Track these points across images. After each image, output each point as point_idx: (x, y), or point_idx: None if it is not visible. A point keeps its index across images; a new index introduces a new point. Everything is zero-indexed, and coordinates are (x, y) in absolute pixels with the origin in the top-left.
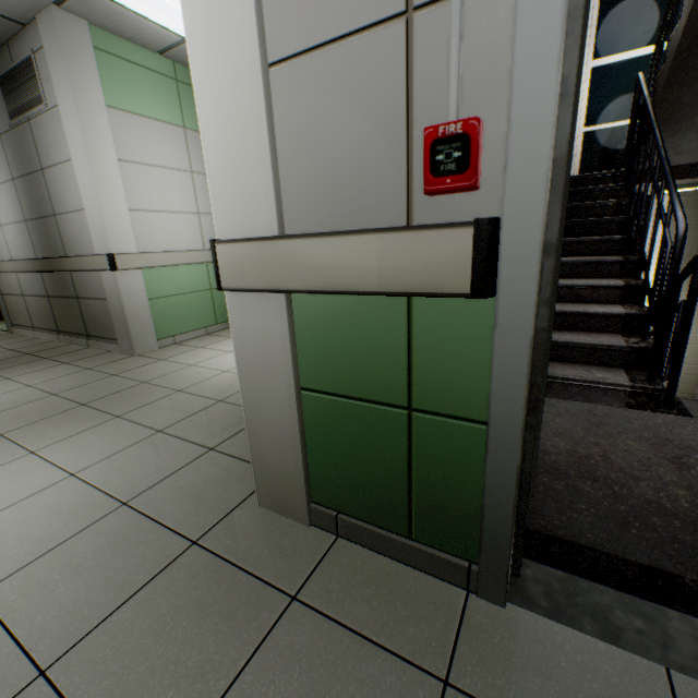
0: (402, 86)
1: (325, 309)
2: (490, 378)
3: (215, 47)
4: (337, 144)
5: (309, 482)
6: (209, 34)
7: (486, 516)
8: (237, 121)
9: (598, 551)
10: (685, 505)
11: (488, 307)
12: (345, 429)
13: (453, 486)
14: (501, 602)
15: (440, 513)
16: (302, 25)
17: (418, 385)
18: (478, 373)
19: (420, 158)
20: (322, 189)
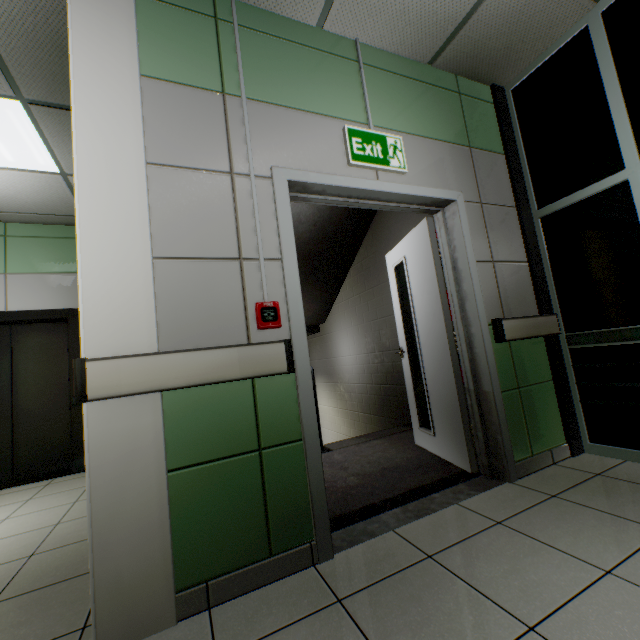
0: (240, 284)
1: (194, 398)
2: (301, 412)
3: (110, 238)
4: (204, 303)
5: (174, 569)
6: (106, 231)
7: (314, 496)
8: (125, 281)
9: (346, 513)
10: (357, 481)
11: (292, 378)
12: (212, 489)
13: (292, 491)
14: (332, 554)
15: (287, 516)
16: (181, 247)
17: (263, 431)
18: (293, 413)
19: (252, 314)
20: (193, 324)
